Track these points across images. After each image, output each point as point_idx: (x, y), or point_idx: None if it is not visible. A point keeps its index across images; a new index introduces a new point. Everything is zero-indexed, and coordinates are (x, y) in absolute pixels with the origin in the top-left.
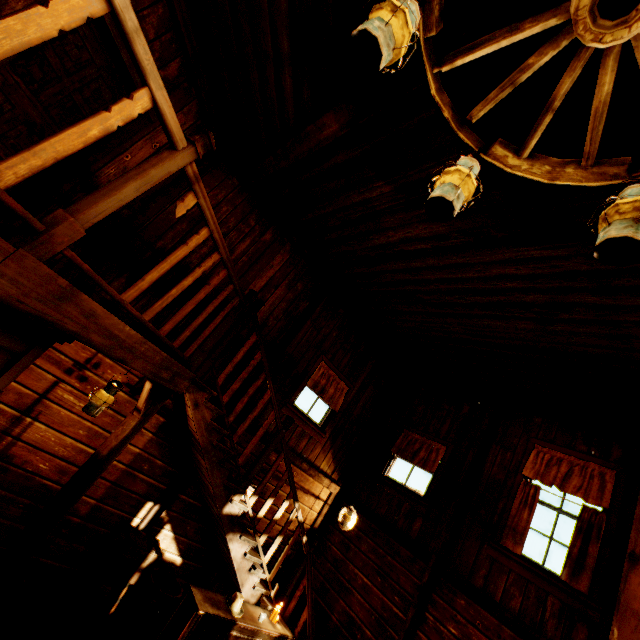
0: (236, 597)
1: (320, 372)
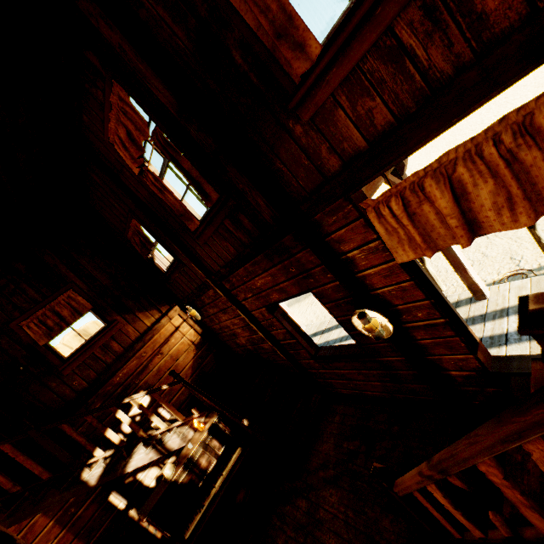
0: (163, 473)
1: (34, 328)
